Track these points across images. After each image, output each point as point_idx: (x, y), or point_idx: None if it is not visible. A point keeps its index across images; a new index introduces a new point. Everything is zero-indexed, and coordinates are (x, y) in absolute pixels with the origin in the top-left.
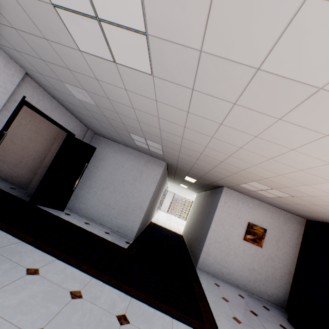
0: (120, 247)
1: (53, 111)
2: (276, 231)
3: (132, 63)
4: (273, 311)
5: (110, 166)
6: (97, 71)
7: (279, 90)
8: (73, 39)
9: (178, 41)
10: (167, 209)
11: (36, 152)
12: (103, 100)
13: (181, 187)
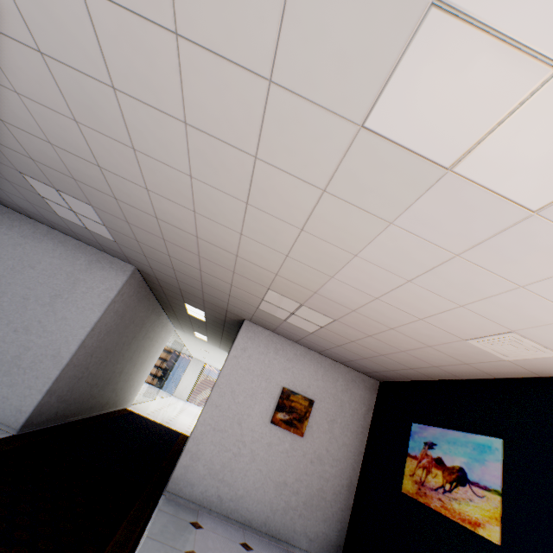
0: None
1: None
2: (331, 404)
3: None
4: None
5: (1, 264)
6: None
7: None
8: None
9: None
10: (187, 394)
11: None
12: None
13: (202, 342)
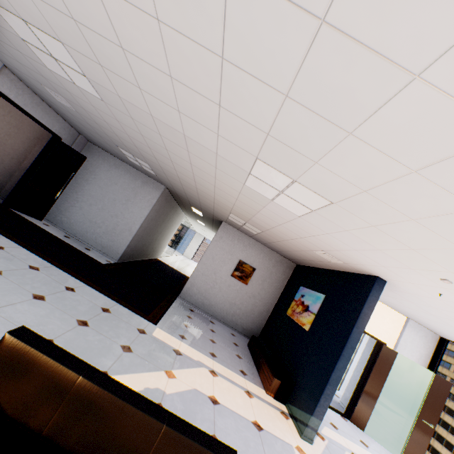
0: (97, 261)
1: (35, 108)
2: (265, 272)
3: (87, 89)
4: (239, 338)
5: (102, 181)
6: (66, 86)
7: (171, 131)
8: (41, 60)
9: (105, 87)
10: (192, 256)
11: (15, 151)
12: (80, 109)
13: (202, 226)
